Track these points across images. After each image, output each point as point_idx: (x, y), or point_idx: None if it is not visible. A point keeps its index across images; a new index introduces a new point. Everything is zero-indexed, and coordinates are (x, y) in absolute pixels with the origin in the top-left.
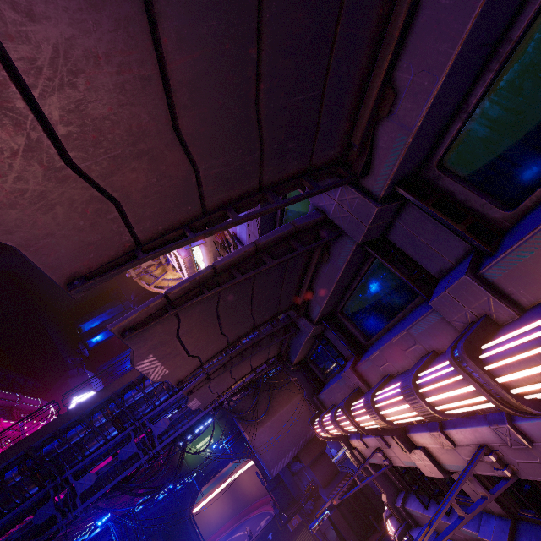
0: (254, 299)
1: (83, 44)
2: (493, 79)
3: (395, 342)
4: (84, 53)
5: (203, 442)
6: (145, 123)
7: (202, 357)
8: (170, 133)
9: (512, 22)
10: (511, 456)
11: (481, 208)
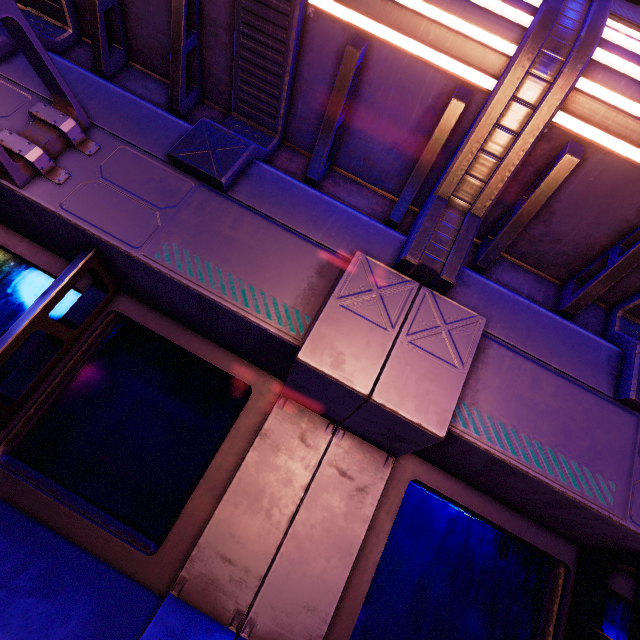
0: None
1: None
2: None
3: None
4: None
5: None
6: None
7: None
8: None
9: None
10: (109, 170)
11: None
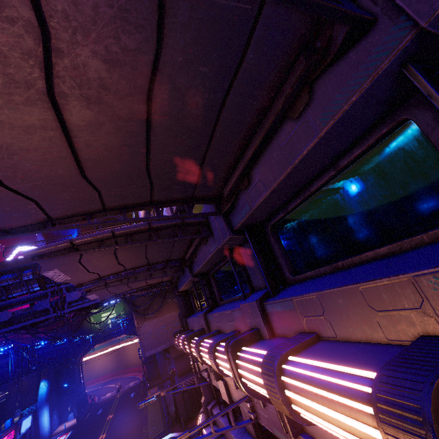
0: (148, 250)
1: (19, 145)
2: (301, 202)
3: (225, 314)
4: (19, 148)
5: (108, 313)
6: (60, 173)
7: (101, 273)
8: (79, 177)
9: (312, 181)
10: (258, 408)
11: (282, 265)
